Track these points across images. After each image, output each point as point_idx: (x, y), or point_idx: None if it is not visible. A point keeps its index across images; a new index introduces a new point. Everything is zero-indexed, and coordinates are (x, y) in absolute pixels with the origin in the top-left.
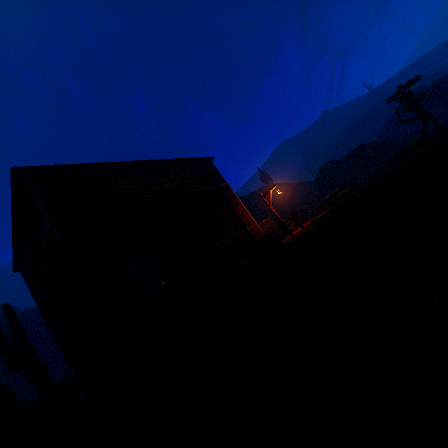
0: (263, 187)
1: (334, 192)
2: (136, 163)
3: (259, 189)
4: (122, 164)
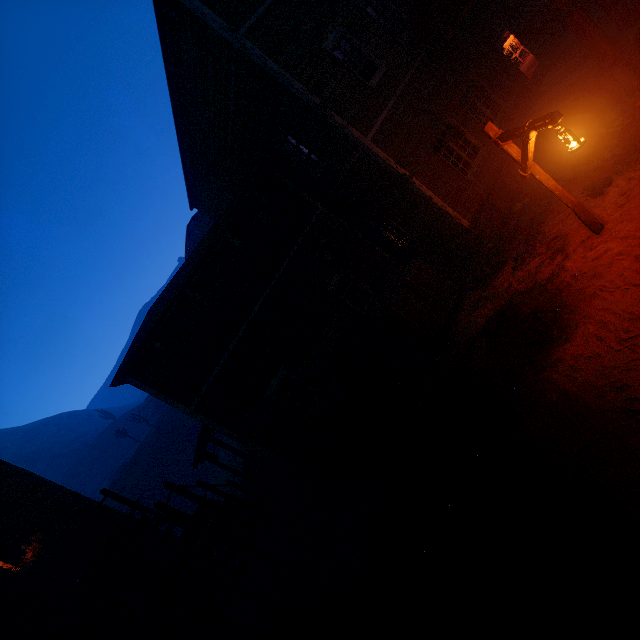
0: (103, 432)
1: (115, 475)
2: None
3: (99, 436)
4: None
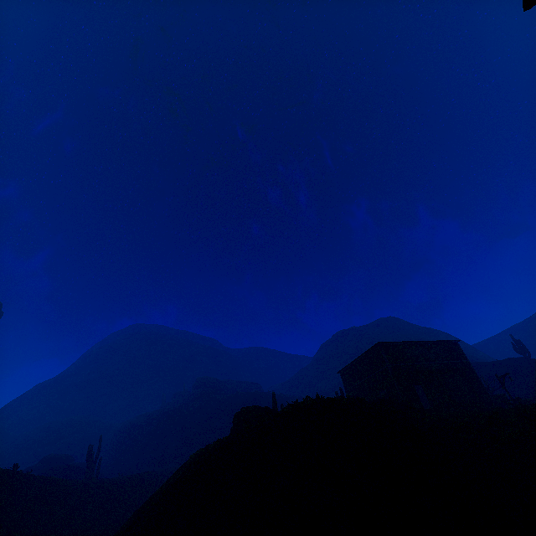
0: (513, 358)
1: None
2: (415, 342)
3: (507, 359)
4: (410, 342)
